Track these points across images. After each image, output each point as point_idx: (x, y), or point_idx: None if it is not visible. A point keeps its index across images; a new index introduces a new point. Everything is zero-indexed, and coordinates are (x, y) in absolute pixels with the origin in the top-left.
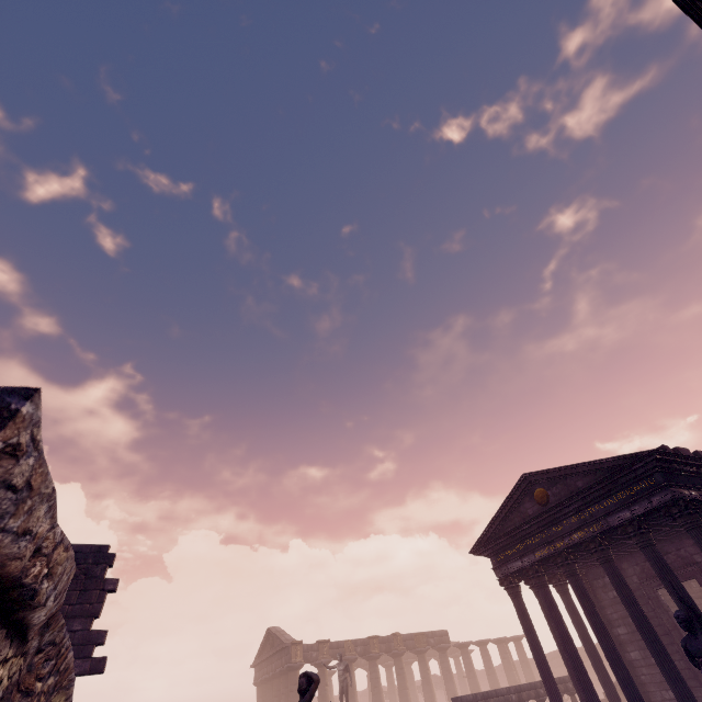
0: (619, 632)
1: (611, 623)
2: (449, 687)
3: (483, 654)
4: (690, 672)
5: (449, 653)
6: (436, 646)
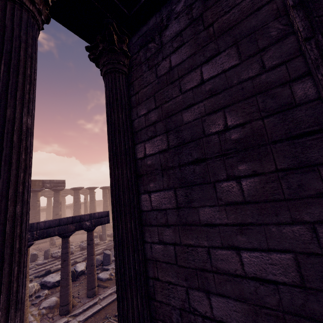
0: (147, 151)
1: (139, 134)
2: (54, 210)
3: (90, 193)
4: None
5: (81, 193)
6: (51, 188)
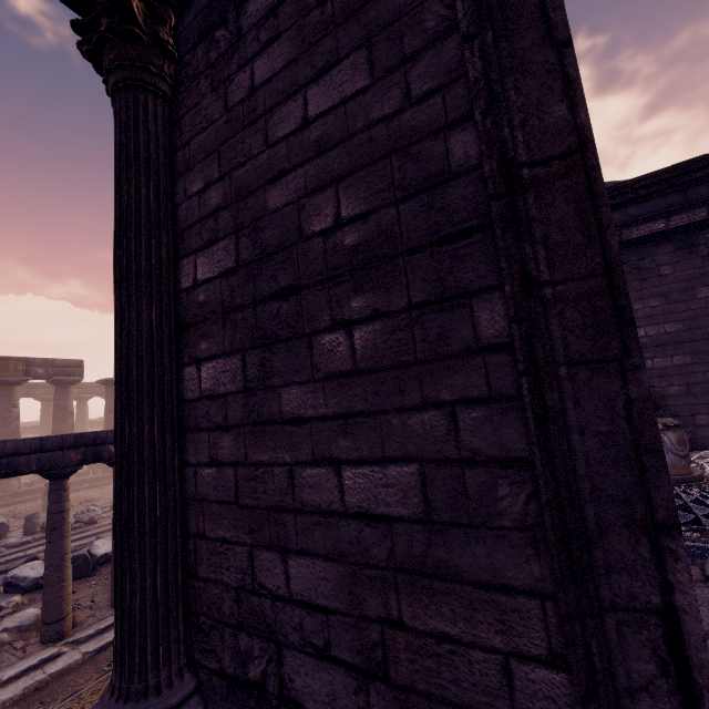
0: (199, 272)
1: (186, 237)
2: (56, 429)
3: None
4: (502, 492)
5: None
6: (50, 379)
